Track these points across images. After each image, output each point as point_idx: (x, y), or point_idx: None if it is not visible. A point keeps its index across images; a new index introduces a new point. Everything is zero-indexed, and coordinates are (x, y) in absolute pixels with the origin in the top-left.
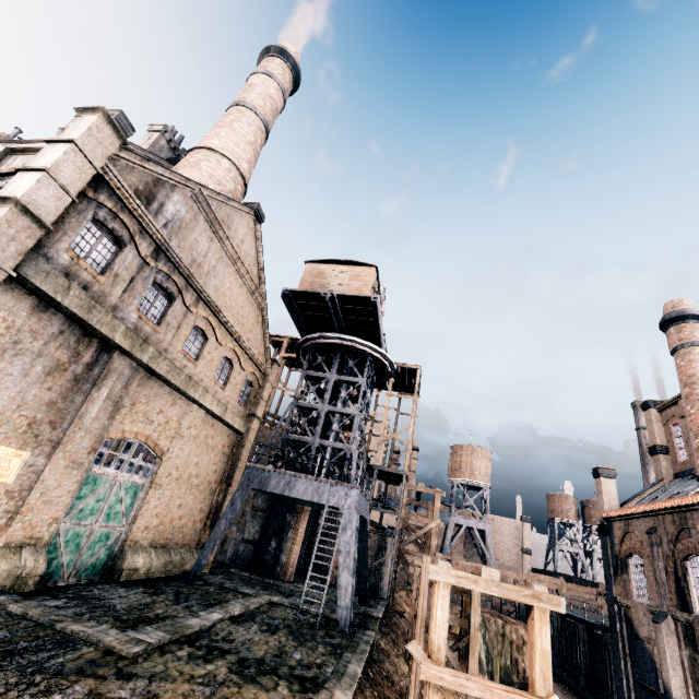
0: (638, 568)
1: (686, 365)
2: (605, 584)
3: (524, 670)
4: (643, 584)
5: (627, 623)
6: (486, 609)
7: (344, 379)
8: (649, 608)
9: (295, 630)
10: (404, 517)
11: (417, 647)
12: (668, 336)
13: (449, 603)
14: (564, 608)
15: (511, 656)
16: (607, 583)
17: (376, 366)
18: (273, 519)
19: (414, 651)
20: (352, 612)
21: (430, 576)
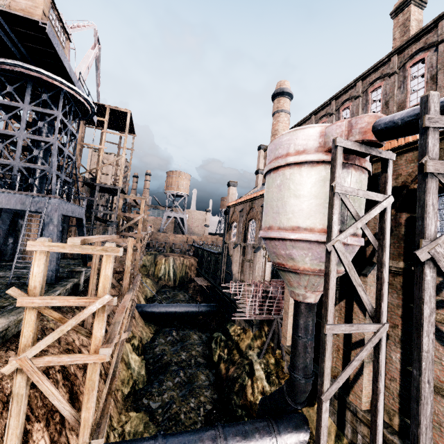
0: (235, 227)
1: (276, 124)
2: (223, 236)
3: (191, 275)
4: (235, 234)
5: (227, 250)
6: (178, 254)
7: (39, 110)
8: (234, 243)
9: (1, 290)
10: (121, 214)
11: (15, 290)
12: (273, 105)
13: (45, 262)
14: (122, 253)
15: (185, 272)
16: (224, 235)
17: (76, 103)
18: (2, 224)
19: (13, 293)
20: (58, 272)
21: (28, 248)
